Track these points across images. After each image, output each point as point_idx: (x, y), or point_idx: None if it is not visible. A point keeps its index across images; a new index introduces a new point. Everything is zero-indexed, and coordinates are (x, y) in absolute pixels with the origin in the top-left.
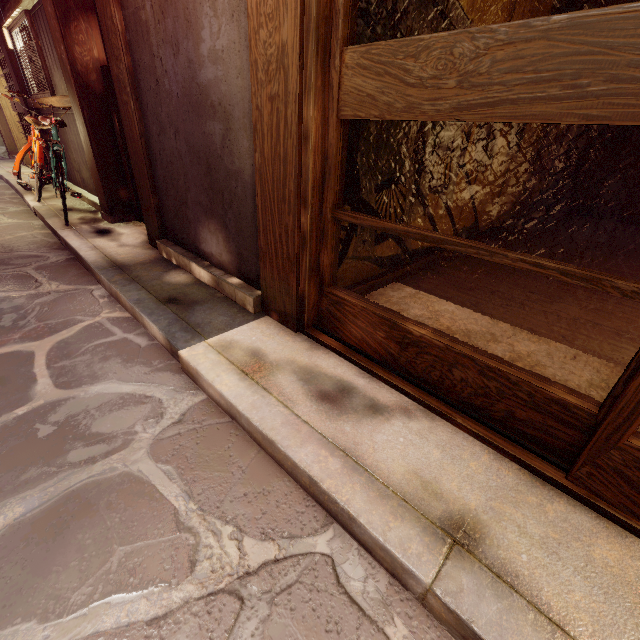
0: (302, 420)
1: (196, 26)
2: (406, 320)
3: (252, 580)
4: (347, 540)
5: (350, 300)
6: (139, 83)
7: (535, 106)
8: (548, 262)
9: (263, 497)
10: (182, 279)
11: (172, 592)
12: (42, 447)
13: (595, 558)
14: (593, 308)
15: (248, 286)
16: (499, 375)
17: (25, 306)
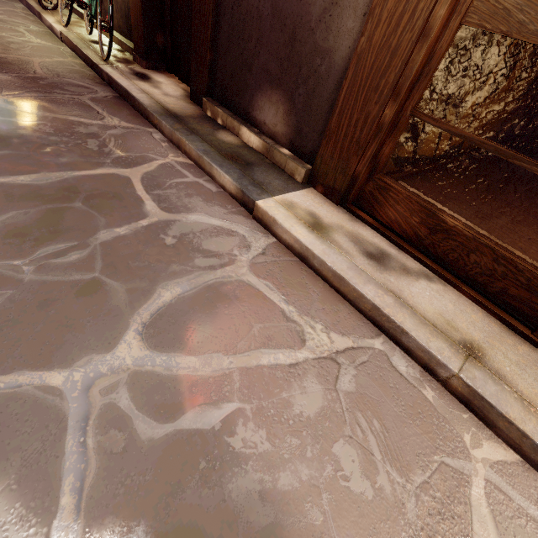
0: (361, 269)
1: None
2: (442, 212)
3: (342, 355)
4: (392, 345)
5: (398, 188)
6: None
7: None
8: None
9: (335, 312)
10: (232, 140)
11: (296, 353)
12: (173, 252)
13: None
14: None
15: (298, 159)
16: (510, 263)
17: (101, 135)
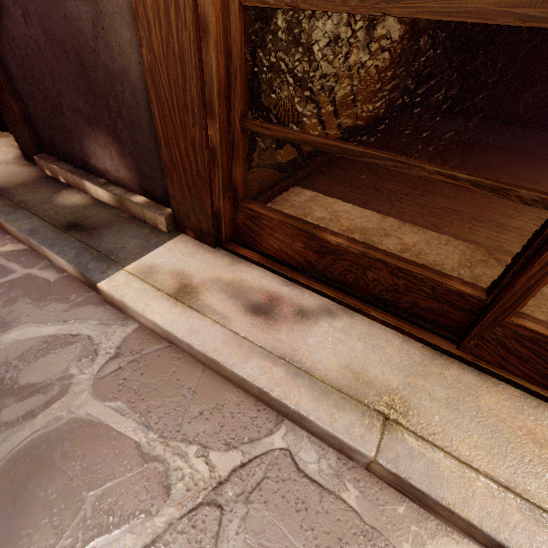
0: (241, 337)
1: None
2: (322, 230)
3: (225, 488)
4: (298, 432)
5: (267, 214)
6: None
7: (471, 0)
8: (461, 173)
9: (218, 412)
10: (77, 200)
11: (154, 519)
12: None
13: (482, 406)
14: (453, 197)
15: (156, 204)
16: (408, 274)
17: None
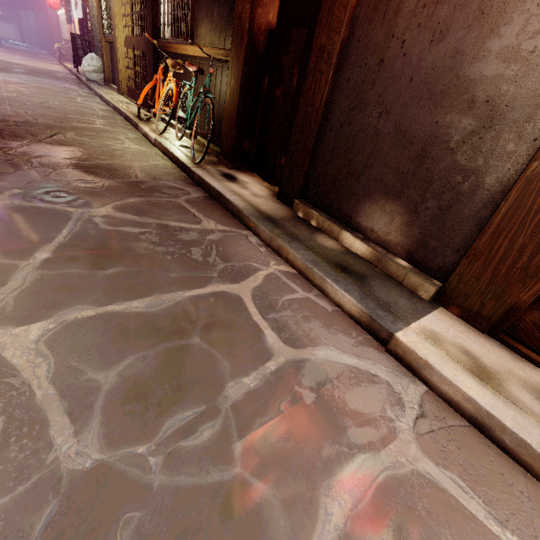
0: None
1: (495, 19)
2: None
3: None
4: None
5: None
6: (348, 57)
7: None
8: None
9: None
10: (333, 245)
11: None
12: (317, 417)
13: None
14: None
15: (421, 272)
16: None
17: (202, 241)
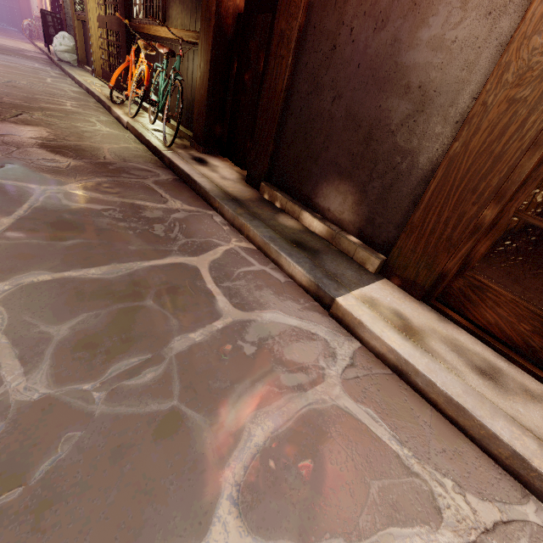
0: (479, 393)
1: (425, 11)
2: None
3: (494, 537)
4: None
5: (498, 289)
6: (305, 43)
7: None
8: None
9: (459, 456)
10: (293, 224)
11: (436, 535)
12: (255, 365)
13: None
14: None
15: (369, 247)
16: None
17: (166, 219)
